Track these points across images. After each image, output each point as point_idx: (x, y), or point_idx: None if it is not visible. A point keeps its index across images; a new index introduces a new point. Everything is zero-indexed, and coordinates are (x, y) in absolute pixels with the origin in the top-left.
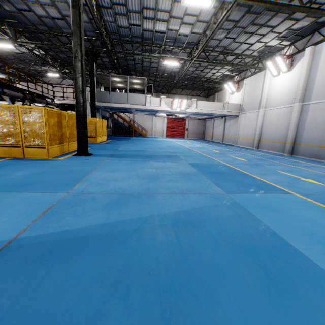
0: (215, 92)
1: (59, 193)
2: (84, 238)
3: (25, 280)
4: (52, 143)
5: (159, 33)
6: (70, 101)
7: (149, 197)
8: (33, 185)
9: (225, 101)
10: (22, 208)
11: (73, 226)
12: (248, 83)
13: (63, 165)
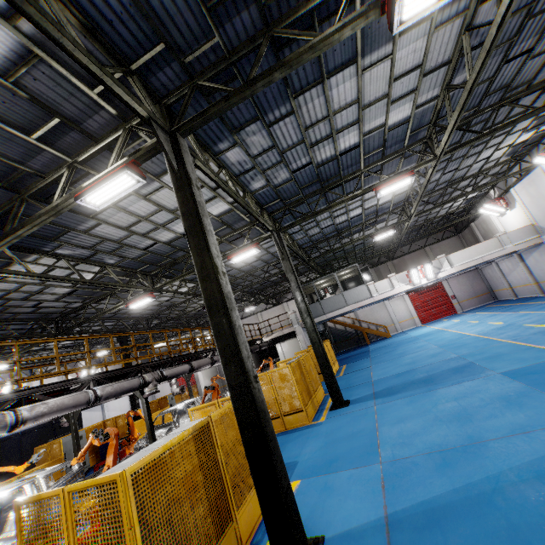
0: (468, 223)
1: (372, 465)
2: (447, 506)
3: (431, 541)
4: (305, 403)
5: (355, 217)
6: (279, 332)
7: (479, 448)
8: (338, 462)
9: (498, 234)
10: (358, 487)
11: (425, 496)
12: (520, 192)
13: (336, 428)
